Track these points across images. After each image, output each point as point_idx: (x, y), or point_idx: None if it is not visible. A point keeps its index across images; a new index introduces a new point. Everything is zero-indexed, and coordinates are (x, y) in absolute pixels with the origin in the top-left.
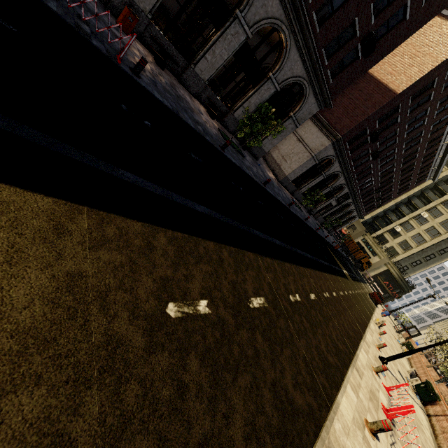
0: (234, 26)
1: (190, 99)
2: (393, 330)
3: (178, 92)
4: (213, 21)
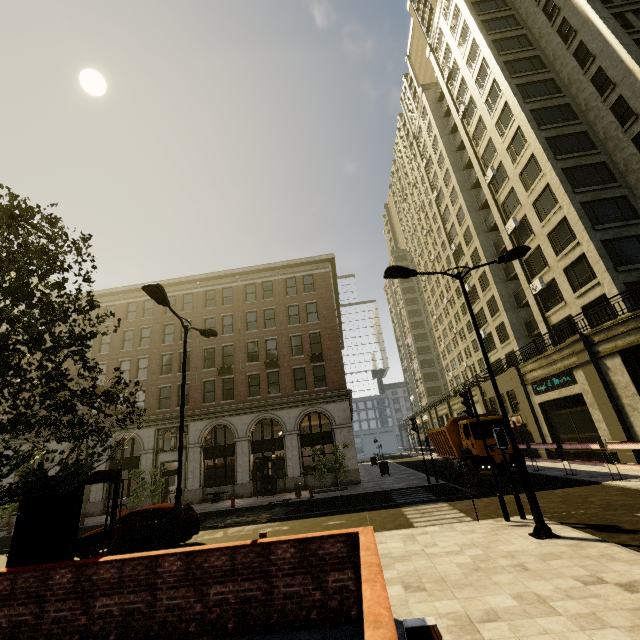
0: None
1: None
2: None
3: None
4: None
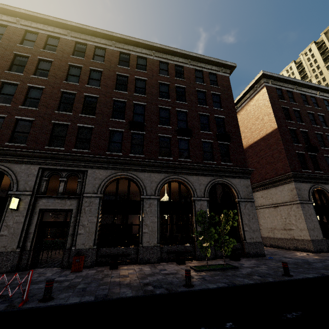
0: (145, 203)
1: (150, 268)
2: None
3: (128, 274)
4: (133, 213)
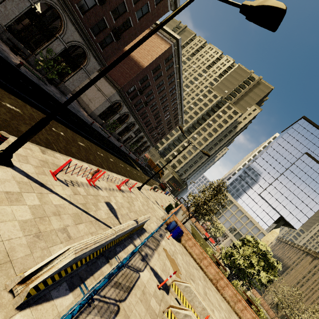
0: None
1: None
2: (173, 202)
3: None
4: None
